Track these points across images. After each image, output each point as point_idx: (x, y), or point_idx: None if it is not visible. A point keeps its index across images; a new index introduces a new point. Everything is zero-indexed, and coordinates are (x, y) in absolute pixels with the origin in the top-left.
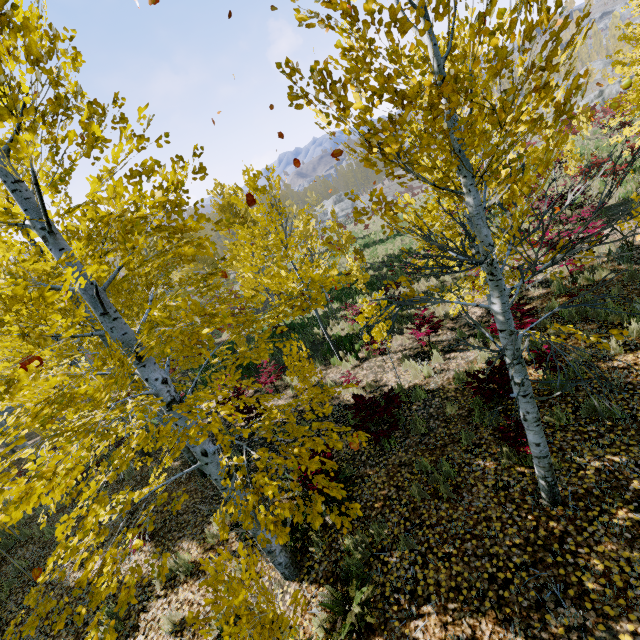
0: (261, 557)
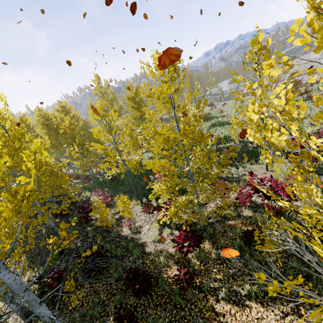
0: None
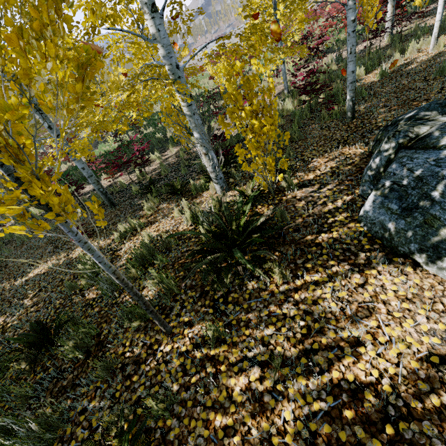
0: (197, 199)
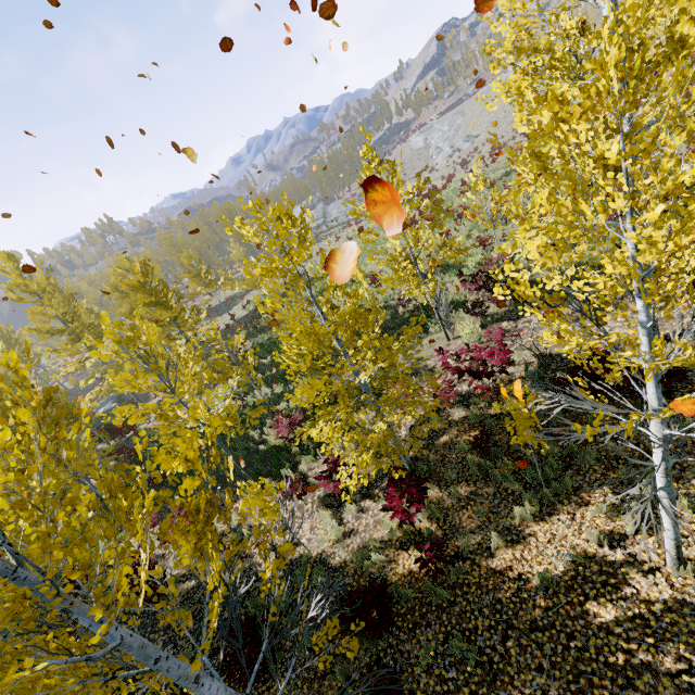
0: None
